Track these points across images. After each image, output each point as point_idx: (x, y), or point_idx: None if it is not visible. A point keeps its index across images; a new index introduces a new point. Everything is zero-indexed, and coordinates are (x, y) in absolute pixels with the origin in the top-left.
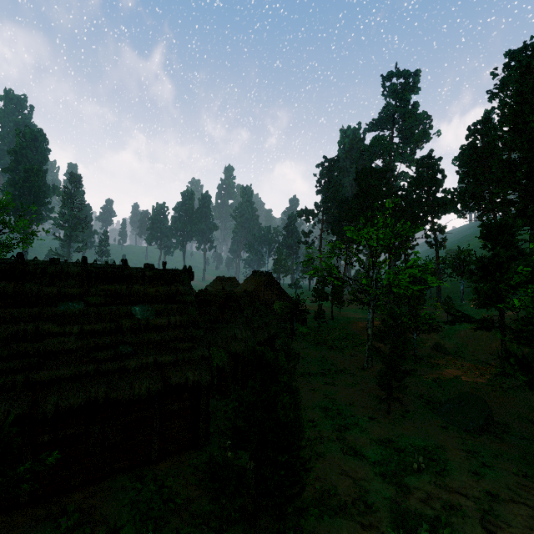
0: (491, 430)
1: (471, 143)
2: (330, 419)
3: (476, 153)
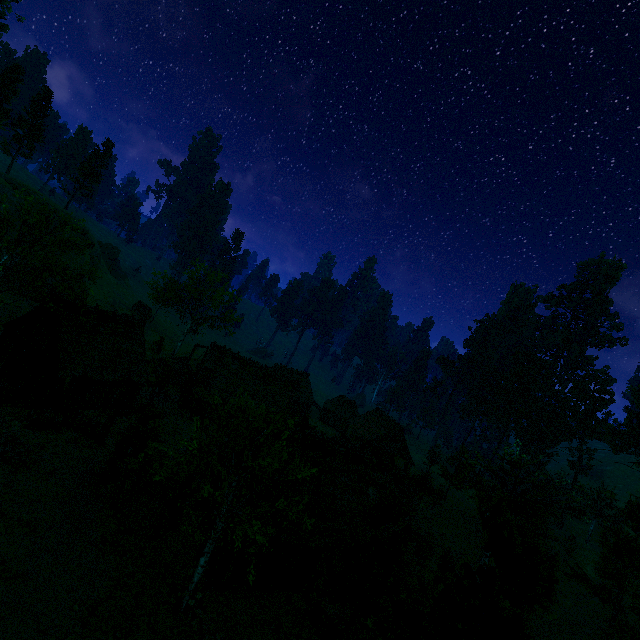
0: None
1: None
2: None
3: None
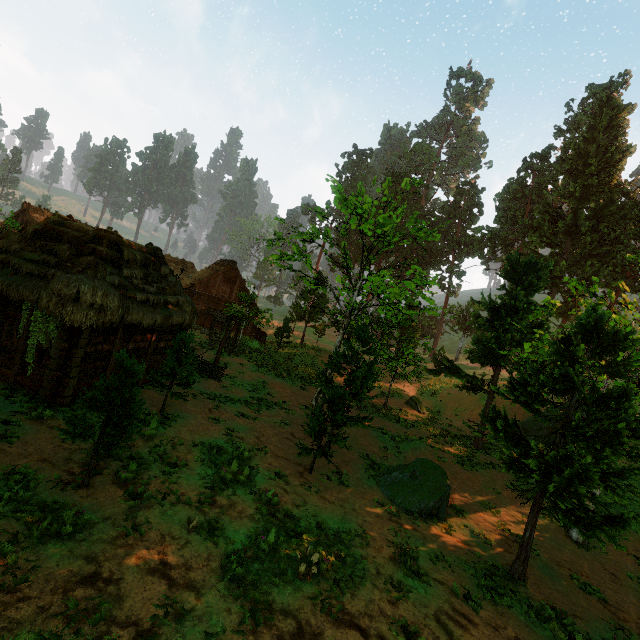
0: (441, 517)
1: (522, 179)
2: (210, 466)
3: (523, 190)
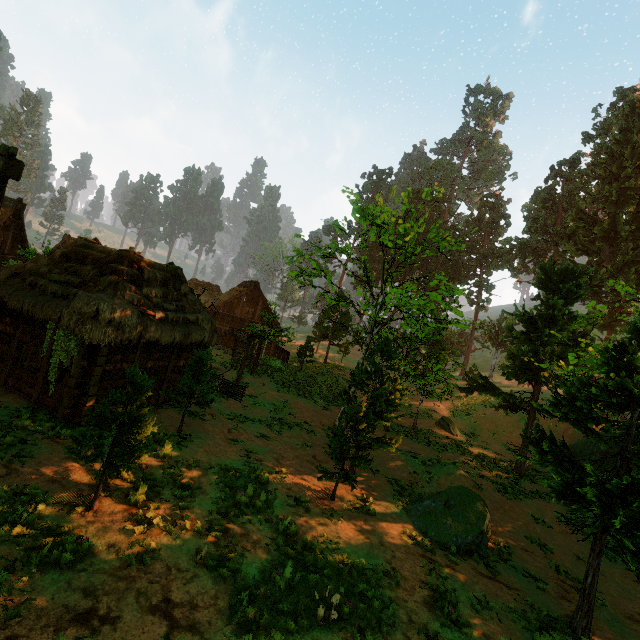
0: (483, 554)
1: (550, 187)
2: (224, 490)
3: (552, 199)
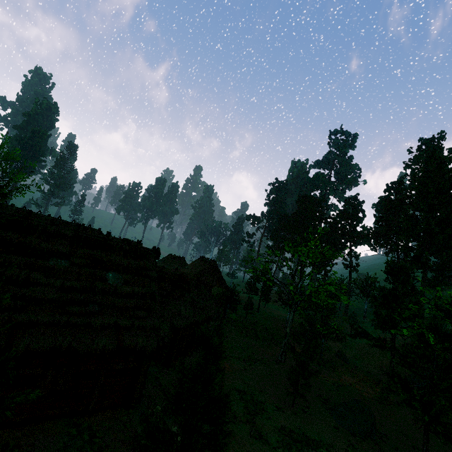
0: (373, 438)
1: (387, 197)
2: (244, 402)
3: (390, 204)
